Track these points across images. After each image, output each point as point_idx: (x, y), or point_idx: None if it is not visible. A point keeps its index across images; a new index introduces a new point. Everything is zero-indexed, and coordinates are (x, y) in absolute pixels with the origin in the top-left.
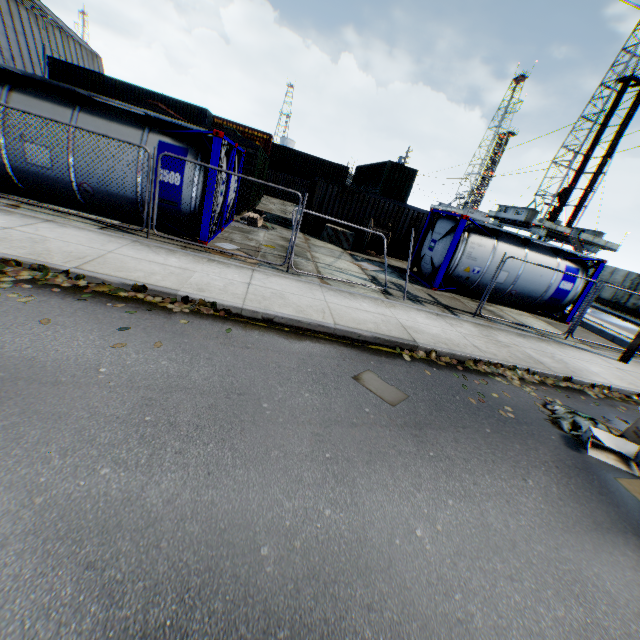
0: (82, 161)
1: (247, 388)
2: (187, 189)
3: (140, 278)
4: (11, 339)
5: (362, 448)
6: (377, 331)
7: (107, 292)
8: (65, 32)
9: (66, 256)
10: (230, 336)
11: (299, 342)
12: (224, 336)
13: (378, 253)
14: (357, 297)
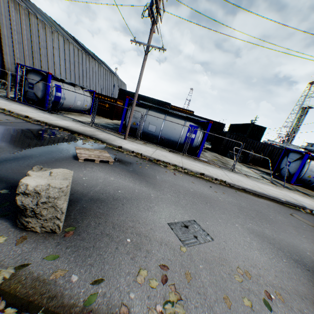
0: (164, 130)
1: (260, 211)
2: (196, 139)
3: (199, 170)
4: (192, 186)
5: (312, 237)
6: (285, 199)
7: (193, 174)
8: (117, 77)
9: (176, 162)
10: (238, 193)
11: (259, 199)
12: (236, 193)
13: (254, 165)
14: (265, 184)
